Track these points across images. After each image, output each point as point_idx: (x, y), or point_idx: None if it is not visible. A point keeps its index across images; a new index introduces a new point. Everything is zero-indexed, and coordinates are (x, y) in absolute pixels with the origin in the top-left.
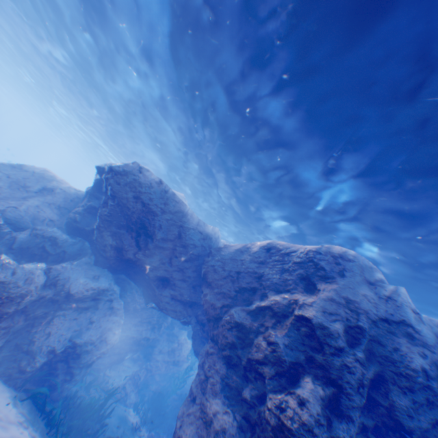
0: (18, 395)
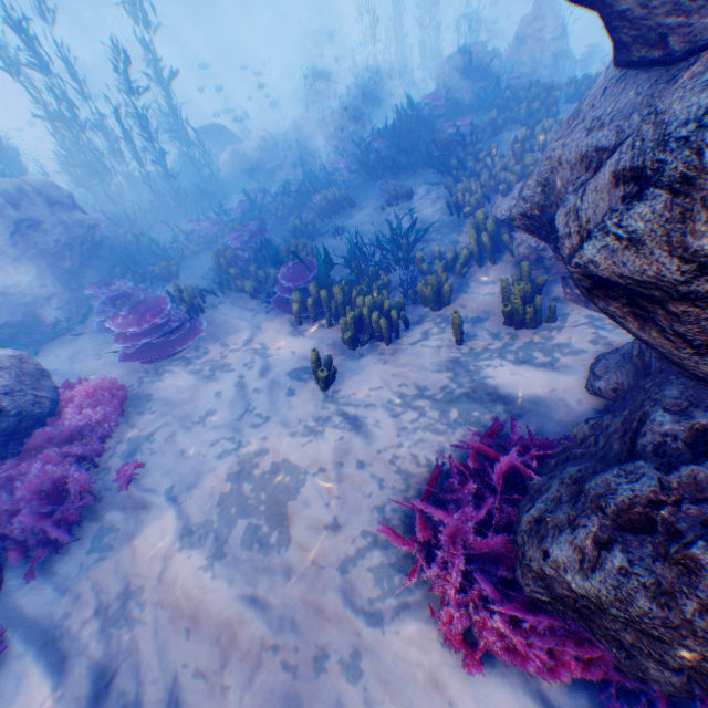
0: None
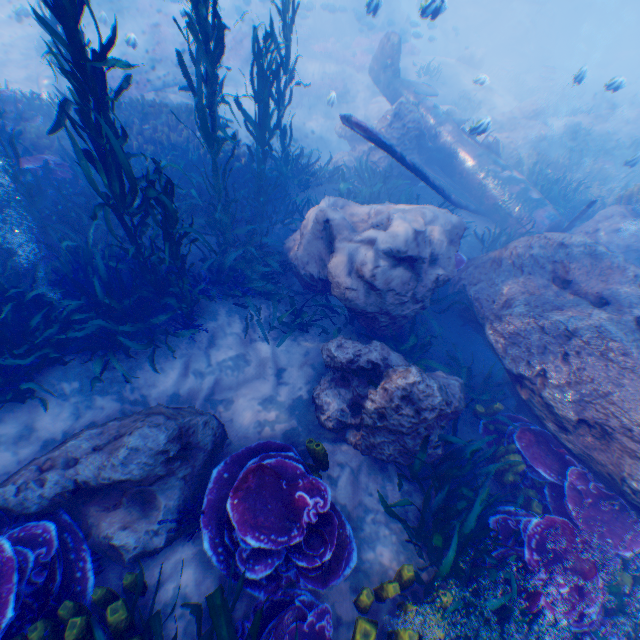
0: None
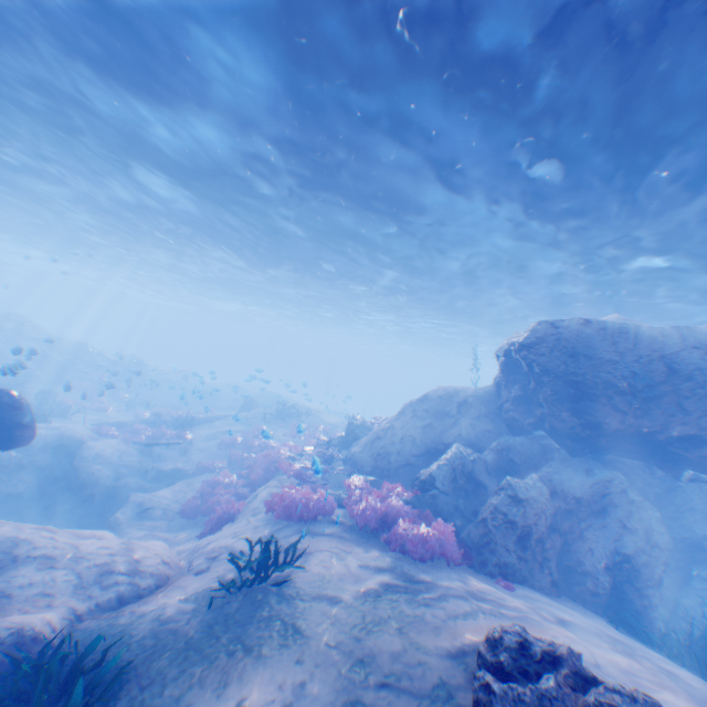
0: (607, 621)
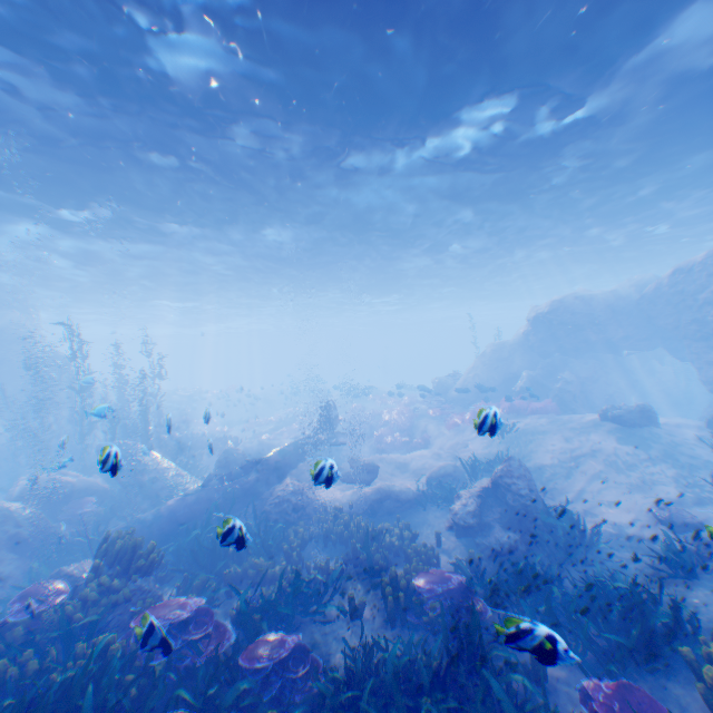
0: None
